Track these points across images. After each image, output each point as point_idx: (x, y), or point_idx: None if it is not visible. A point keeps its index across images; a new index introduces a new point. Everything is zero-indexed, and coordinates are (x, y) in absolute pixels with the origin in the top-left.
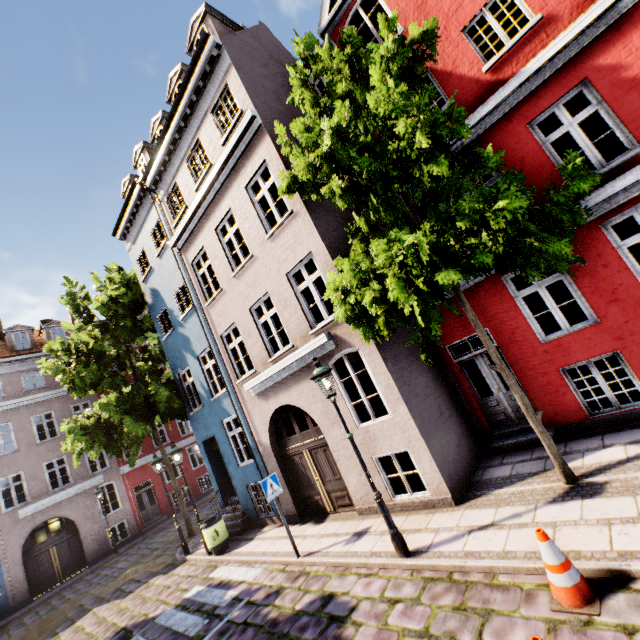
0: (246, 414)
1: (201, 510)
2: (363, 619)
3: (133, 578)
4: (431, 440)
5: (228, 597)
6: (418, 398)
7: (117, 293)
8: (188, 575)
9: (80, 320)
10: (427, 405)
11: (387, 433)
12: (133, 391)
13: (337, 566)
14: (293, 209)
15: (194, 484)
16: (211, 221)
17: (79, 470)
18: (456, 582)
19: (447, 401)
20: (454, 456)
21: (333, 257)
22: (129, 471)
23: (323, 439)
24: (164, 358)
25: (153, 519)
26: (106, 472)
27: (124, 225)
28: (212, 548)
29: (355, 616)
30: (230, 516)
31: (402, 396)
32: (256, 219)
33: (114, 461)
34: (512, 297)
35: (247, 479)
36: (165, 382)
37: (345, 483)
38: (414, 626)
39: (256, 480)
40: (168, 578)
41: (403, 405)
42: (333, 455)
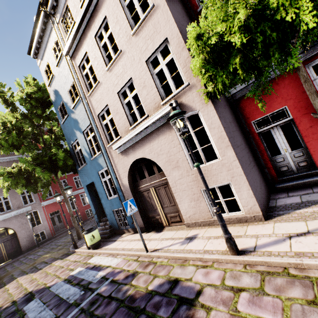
0: (113, 166)
1: (87, 226)
2: (211, 304)
3: (44, 261)
4: (248, 176)
5: (98, 276)
6: (239, 148)
7: (31, 91)
8: (75, 260)
9: (9, 110)
10: (243, 154)
11: (215, 172)
12: (42, 152)
13: (177, 259)
14: (154, 3)
15: (84, 213)
16: (92, 30)
17: (16, 203)
18: (296, 277)
19: (251, 156)
20: (259, 189)
21: (184, 39)
22: (46, 205)
23: (164, 180)
24: (64, 138)
25: (60, 230)
26: (33, 205)
27: (35, 46)
28: (90, 245)
29: (202, 300)
30: (102, 228)
31: (231, 144)
32: (124, 20)
33: (37, 199)
34: (312, 80)
35: (113, 207)
36: (63, 150)
37: (179, 207)
38: (270, 317)
39: (118, 207)
40: (63, 262)
41: (231, 150)
42: (171, 189)
